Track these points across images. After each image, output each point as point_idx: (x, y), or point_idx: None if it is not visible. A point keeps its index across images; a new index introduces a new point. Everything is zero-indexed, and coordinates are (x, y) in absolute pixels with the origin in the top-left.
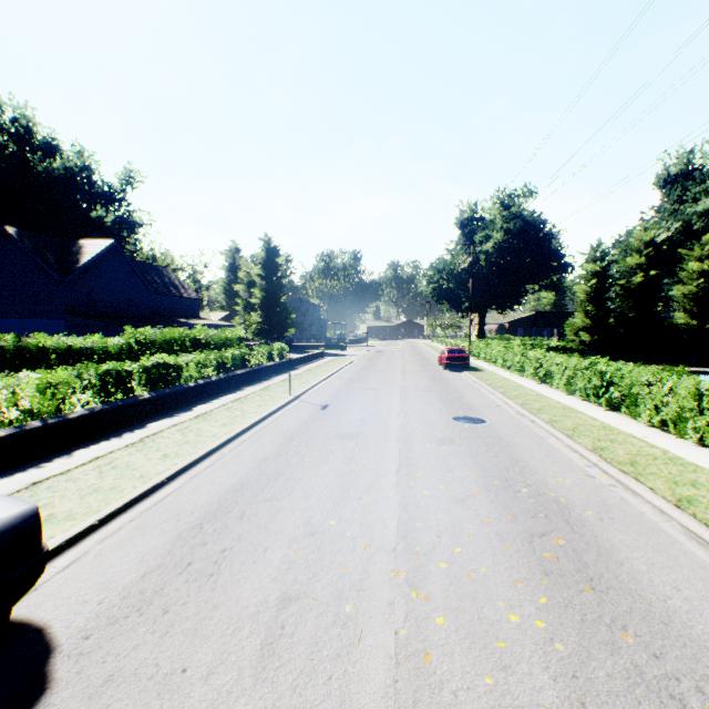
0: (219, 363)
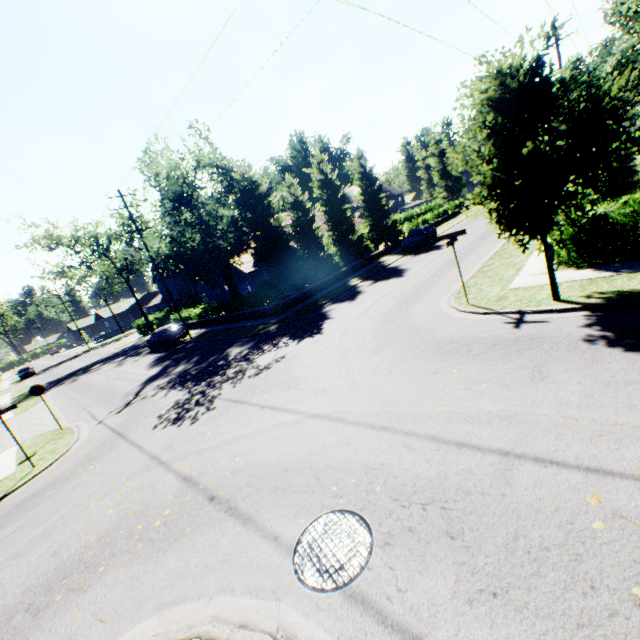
0: (437, 216)
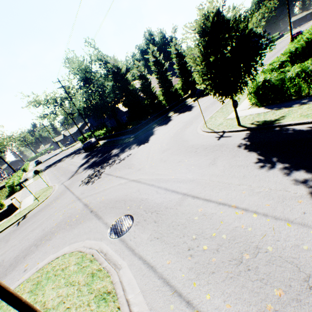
0: None
